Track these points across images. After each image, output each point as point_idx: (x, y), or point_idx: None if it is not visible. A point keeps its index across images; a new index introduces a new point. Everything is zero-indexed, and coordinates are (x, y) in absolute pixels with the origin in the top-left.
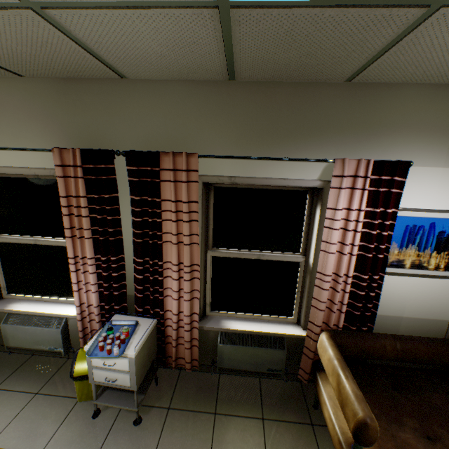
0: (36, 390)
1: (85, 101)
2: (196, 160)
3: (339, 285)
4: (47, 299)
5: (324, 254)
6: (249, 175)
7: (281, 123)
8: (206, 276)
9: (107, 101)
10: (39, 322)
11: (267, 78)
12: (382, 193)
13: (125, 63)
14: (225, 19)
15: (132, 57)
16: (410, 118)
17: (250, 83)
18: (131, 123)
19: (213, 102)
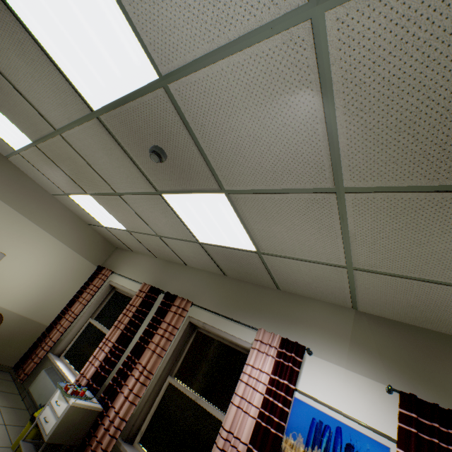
0: (7, 422)
1: (169, 270)
2: (190, 305)
3: (229, 446)
4: (73, 369)
5: (231, 405)
6: (214, 326)
7: (242, 301)
8: (156, 398)
9: (176, 272)
10: (56, 379)
11: (240, 278)
12: (286, 367)
13: (184, 258)
14: (204, 247)
15: (185, 255)
16: (318, 320)
17: (234, 279)
18: (179, 282)
19: (215, 282)
